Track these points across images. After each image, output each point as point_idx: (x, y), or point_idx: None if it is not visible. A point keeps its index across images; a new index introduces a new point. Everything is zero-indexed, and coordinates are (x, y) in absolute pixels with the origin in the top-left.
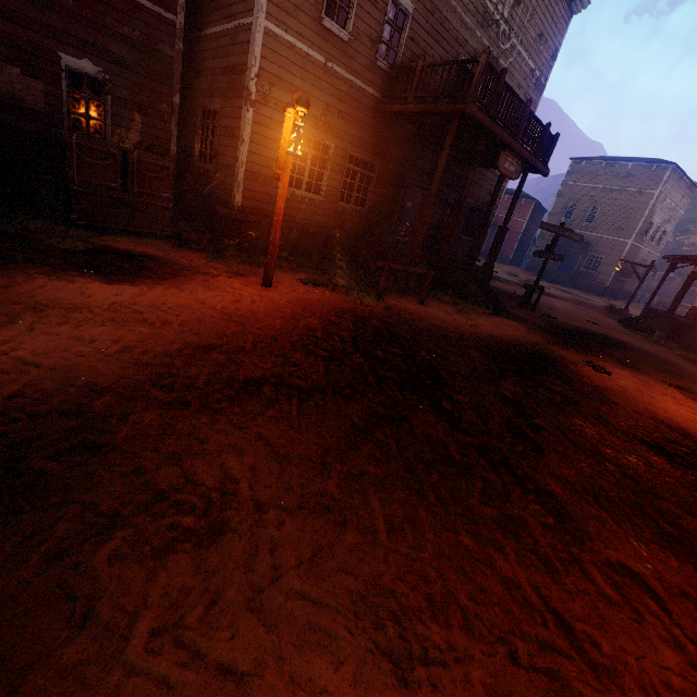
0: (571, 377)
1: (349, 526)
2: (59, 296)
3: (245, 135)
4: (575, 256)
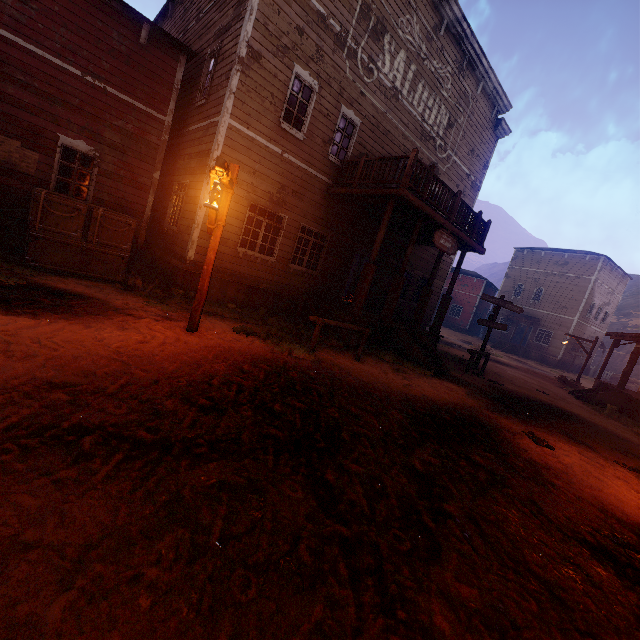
0: (505, 449)
1: None
2: None
3: (203, 202)
4: (526, 329)
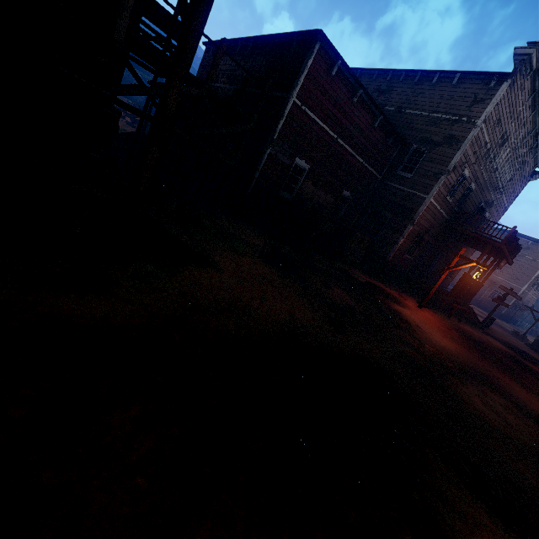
0: None
1: None
2: (407, 315)
3: (405, 235)
4: (485, 288)
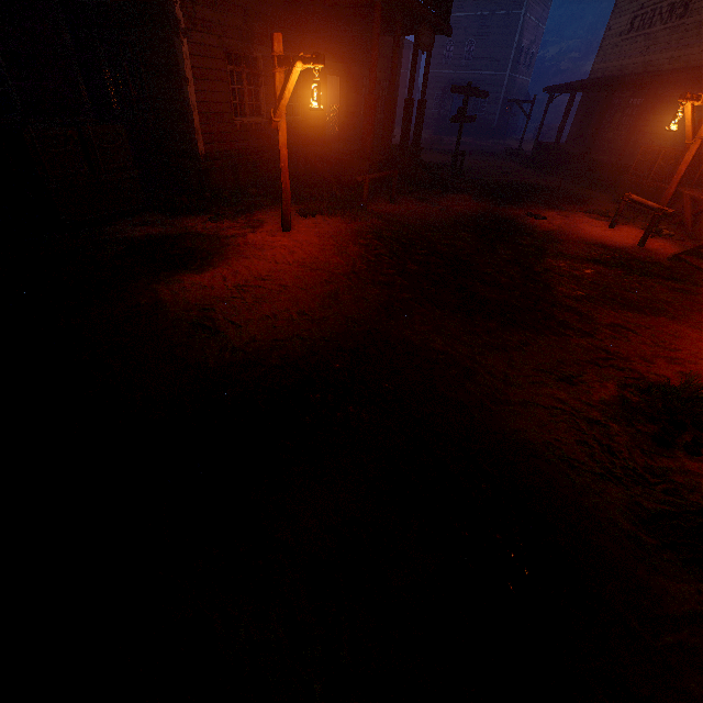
0: (527, 230)
1: (508, 350)
2: (197, 296)
3: (188, 73)
4: None
